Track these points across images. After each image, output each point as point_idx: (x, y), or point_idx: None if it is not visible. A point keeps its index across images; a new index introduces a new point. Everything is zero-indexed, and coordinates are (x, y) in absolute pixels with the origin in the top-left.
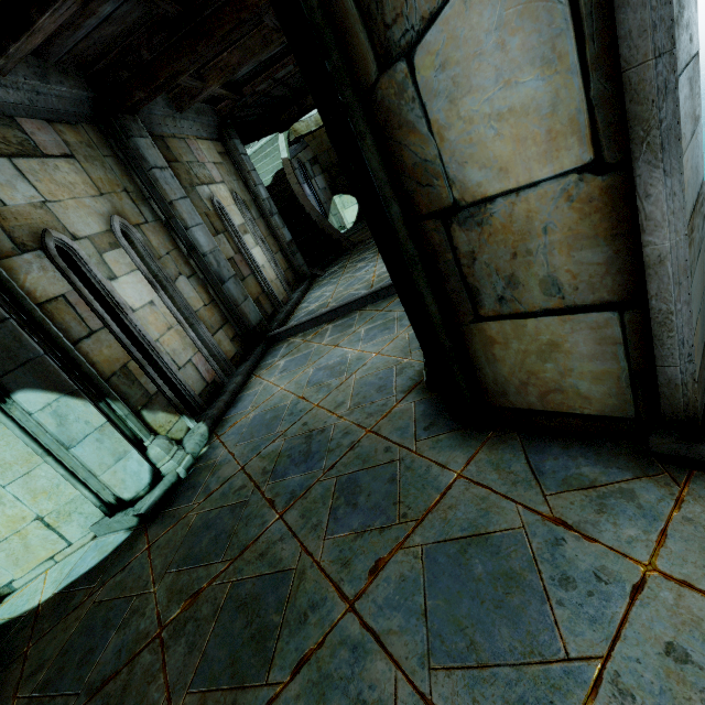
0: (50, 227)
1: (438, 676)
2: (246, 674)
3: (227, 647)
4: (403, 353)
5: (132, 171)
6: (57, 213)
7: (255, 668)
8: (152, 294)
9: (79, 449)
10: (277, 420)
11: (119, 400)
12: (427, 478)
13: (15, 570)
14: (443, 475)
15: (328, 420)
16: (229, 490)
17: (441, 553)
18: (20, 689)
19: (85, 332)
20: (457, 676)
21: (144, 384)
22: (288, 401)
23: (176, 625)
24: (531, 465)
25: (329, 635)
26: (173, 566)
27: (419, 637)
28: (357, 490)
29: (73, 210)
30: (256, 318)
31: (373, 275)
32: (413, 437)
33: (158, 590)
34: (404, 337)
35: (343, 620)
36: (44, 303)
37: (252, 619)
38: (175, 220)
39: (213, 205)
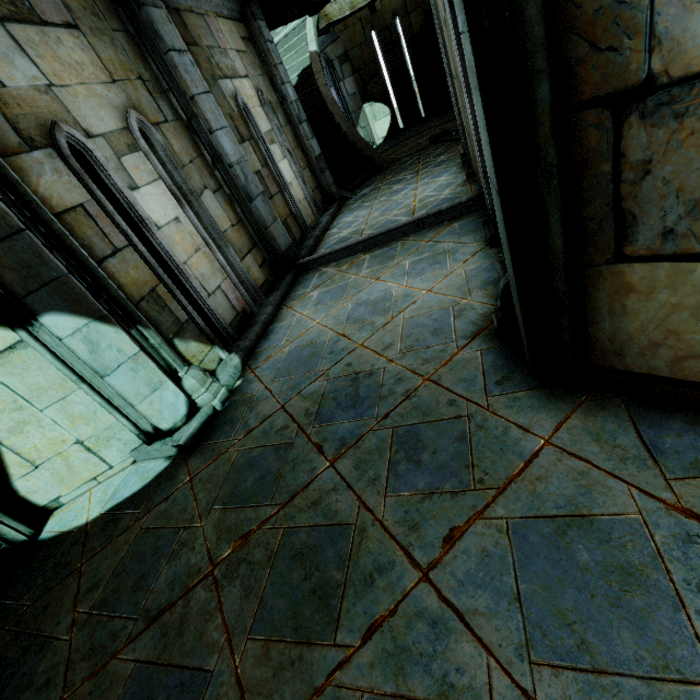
0: (59, 119)
1: (543, 674)
2: (310, 630)
3: (286, 597)
4: (461, 292)
5: (146, 53)
6: (66, 101)
7: (319, 625)
8: (177, 210)
9: (114, 378)
10: (316, 357)
11: (151, 327)
12: (506, 441)
13: (61, 487)
14: (526, 440)
15: (376, 362)
16: (270, 429)
17: (532, 531)
18: (79, 603)
19: (109, 249)
20: (567, 678)
21: (175, 311)
22: (326, 338)
23: (229, 565)
24: (644, 440)
25: (402, 603)
26: (218, 503)
27: (513, 624)
28: (419, 446)
29: (83, 100)
30: (285, 243)
31: (414, 200)
32: (483, 392)
33: (205, 526)
34: (460, 274)
35: (416, 590)
36: (62, 213)
37: (311, 572)
38: (198, 121)
39: (237, 105)
